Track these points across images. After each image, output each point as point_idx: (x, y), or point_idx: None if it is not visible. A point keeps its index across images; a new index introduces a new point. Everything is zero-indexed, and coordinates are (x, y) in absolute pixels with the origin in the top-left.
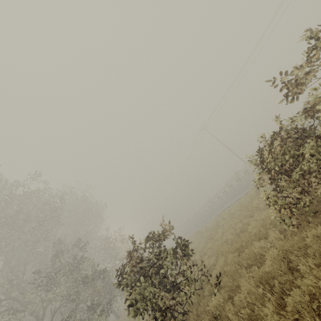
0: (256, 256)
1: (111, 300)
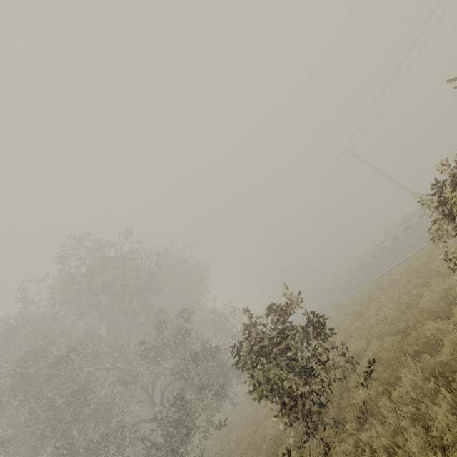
0: (428, 341)
1: (225, 383)
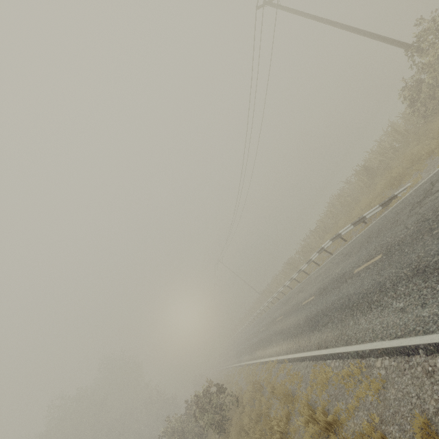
0: None
1: None
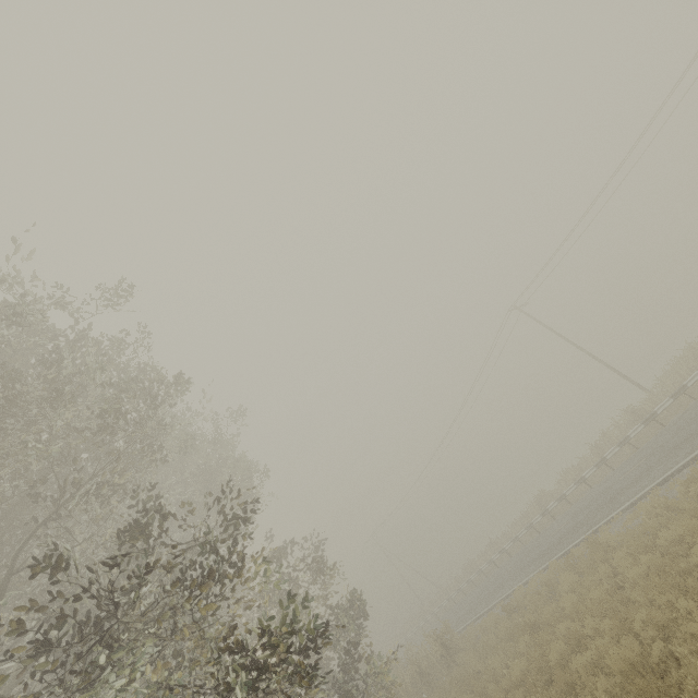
0: None
1: None
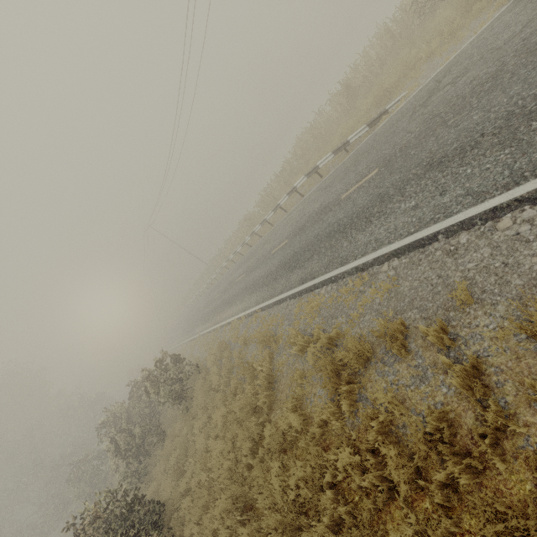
0: None
1: None
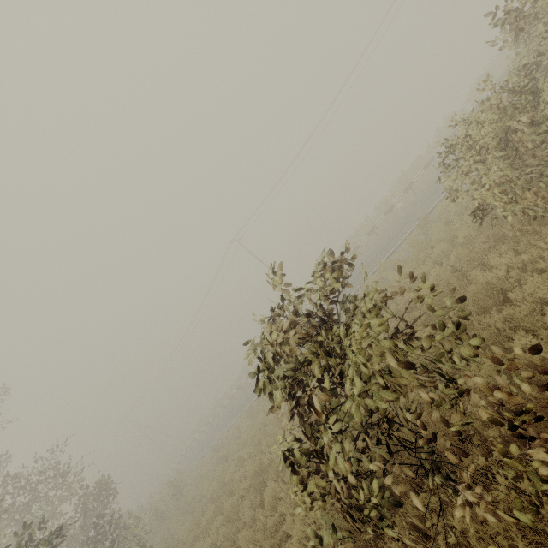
0: (489, 292)
1: None
